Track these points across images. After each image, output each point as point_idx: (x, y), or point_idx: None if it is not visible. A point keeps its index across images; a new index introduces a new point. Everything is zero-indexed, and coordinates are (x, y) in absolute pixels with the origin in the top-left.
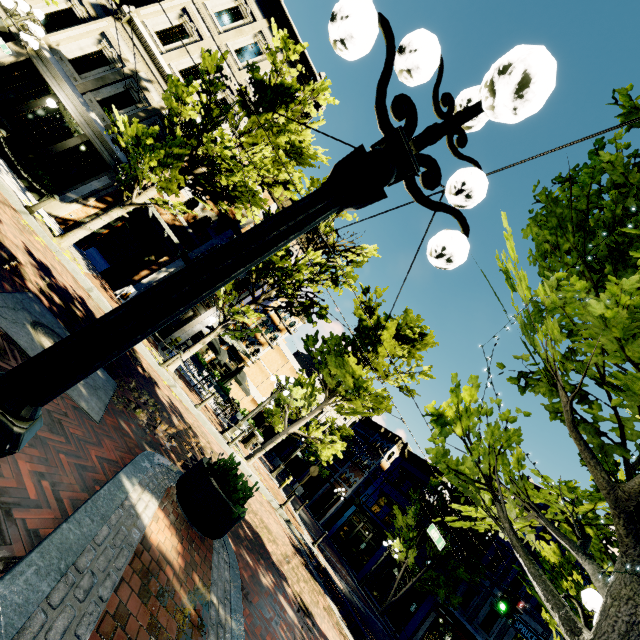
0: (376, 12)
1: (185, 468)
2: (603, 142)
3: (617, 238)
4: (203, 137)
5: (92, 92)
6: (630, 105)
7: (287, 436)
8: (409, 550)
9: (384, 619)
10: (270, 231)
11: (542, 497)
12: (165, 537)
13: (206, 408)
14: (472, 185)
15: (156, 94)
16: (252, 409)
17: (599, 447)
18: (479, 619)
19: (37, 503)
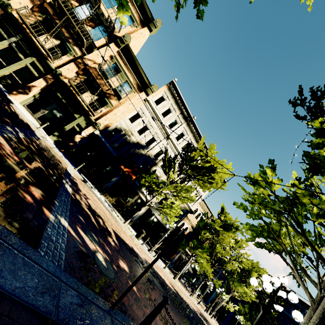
0: None
1: None
2: None
3: None
4: (219, 254)
5: None
6: None
7: None
8: (247, 322)
9: None
10: None
11: None
12: None
13: (194, 297)
14: None
15: None
16: None
17: None
18: None
19: None
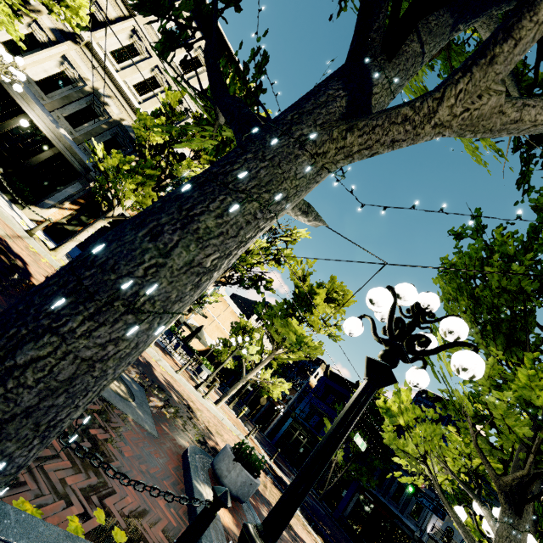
0: (392, 298)
1: (198, 442)
2: (480, 212)
3: (494, 314)
4: (174, 165)
5: (59, 109)
6: (501, 240)
7: (234, 369)
8: (338, 451)
9: (322, 503)
10: (352, 421)
11: (451, 456)
12: (225, 516)
13: (178, 366)
14: (430, 348)
15: (115, 107)
16: (201, 348)
17: (489, 451)
18: (391, 493)
19: (178, 527)
